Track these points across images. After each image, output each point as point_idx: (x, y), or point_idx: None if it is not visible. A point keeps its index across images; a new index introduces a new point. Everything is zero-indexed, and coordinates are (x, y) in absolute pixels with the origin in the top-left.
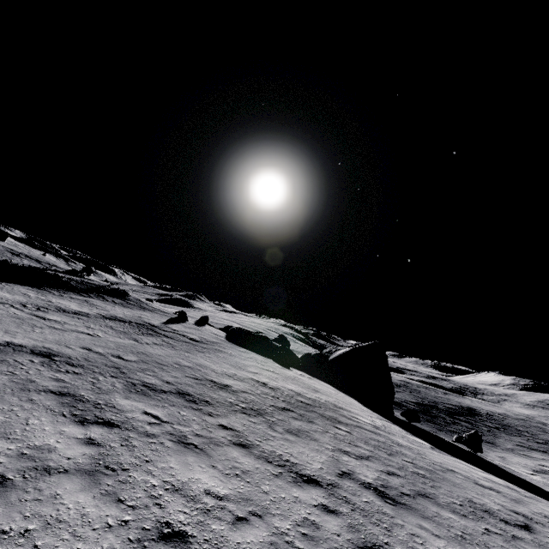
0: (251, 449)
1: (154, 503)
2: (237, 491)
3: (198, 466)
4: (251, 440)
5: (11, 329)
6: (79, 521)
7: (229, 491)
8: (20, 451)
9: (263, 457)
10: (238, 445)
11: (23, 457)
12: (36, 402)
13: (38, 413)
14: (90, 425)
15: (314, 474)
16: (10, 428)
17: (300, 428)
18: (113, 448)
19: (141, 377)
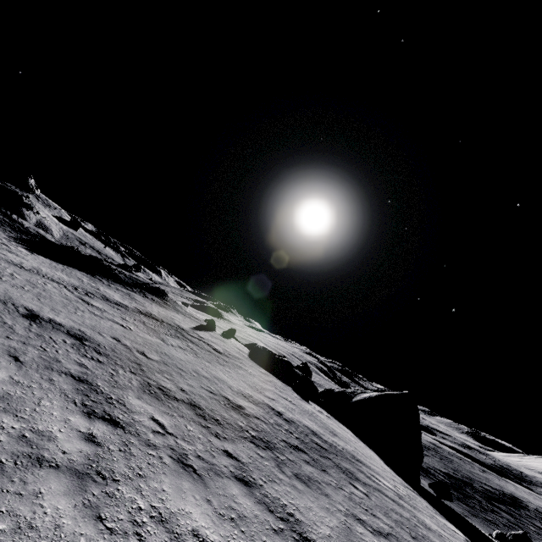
0: (253, 488)
1: (135, 532)
2: (228, 540)
3: (192, 495)
4: (255, 477)
5: (57, 308)
6: (51, 532)
7: (219, 537)
8: (22, 432)
9: (265, 503)
10: (240, 480)
11: (22, 440)
12: (54, 383)
13: (52, 394)
14: (96, 419)
15: (320, 541)
16: (22, 405)
17: (311, 476)
18: (111, 451)
19: (158, 379)
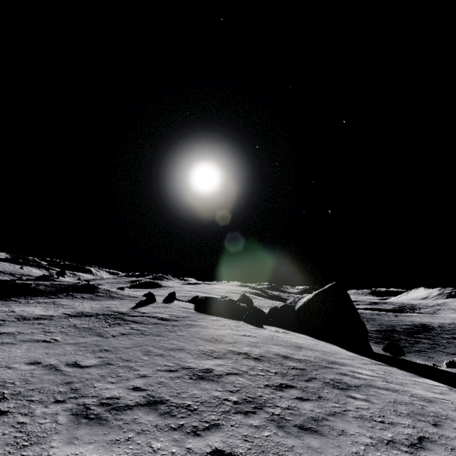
0: None
1: None
2: None
3: None
4: None
5: None
6: None
7: None
8: None
9: None
10: None
11: None
12: None
13: None
14: None
15: None
16: None
17: (315, 415)
18: None
19: (98, 391)
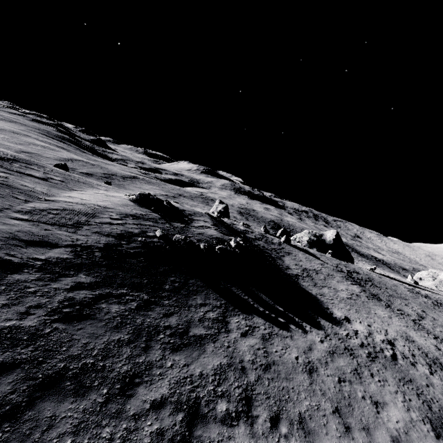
0: None
1: None
2: None
3: None
4: None
5: None
6: None
7: None
8: None
9: None
10: None
11: None
12: None
13: None
14: None
15: None
16: None
17: None
18: None
19: None
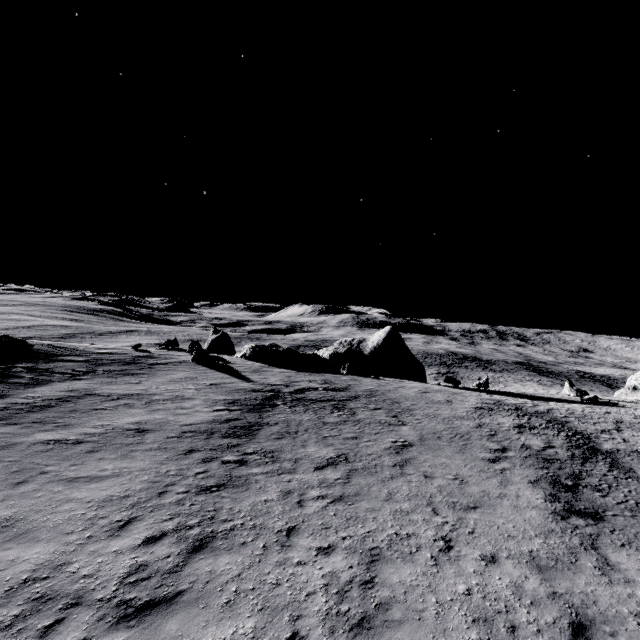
0: None
1: None
2: None
3: None
4: None
5: (475, 493)
6: None
7: None
8: None
9: None
10: None
11: None
12: None
13: None
14: None
15: None
16: None
17: (591, 429)
18: None
19: (560, 455)
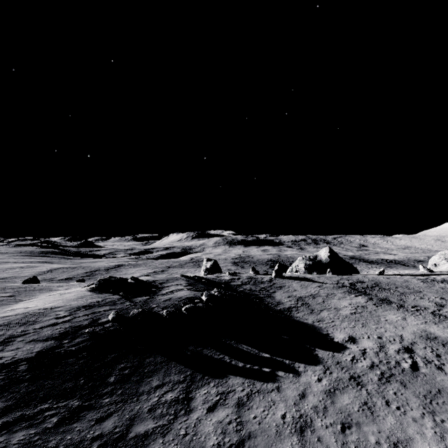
0: None
1: None
2: None
3: None
4: None
5: None
6: None
7: None
8: None
9: None
10: None
11: None
12: None
13: None
14: None
15: None
16: None
17: None
18: None
19: None
